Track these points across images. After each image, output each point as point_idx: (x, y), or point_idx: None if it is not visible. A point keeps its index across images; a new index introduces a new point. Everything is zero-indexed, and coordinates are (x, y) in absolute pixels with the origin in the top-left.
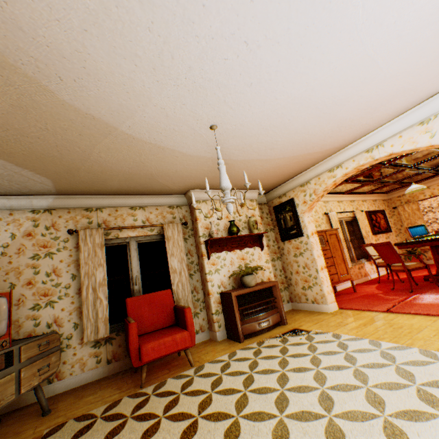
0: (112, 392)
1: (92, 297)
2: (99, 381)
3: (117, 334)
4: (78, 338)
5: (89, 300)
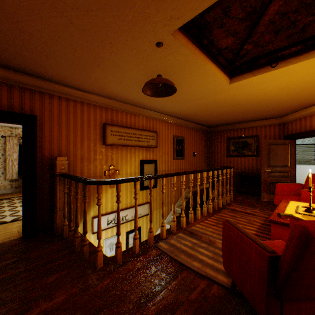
0: (18, 194)
1: (11, 164)
2: (12, 193)
3: (21, 179)
4: (4, 177)
5: (10, 164)
